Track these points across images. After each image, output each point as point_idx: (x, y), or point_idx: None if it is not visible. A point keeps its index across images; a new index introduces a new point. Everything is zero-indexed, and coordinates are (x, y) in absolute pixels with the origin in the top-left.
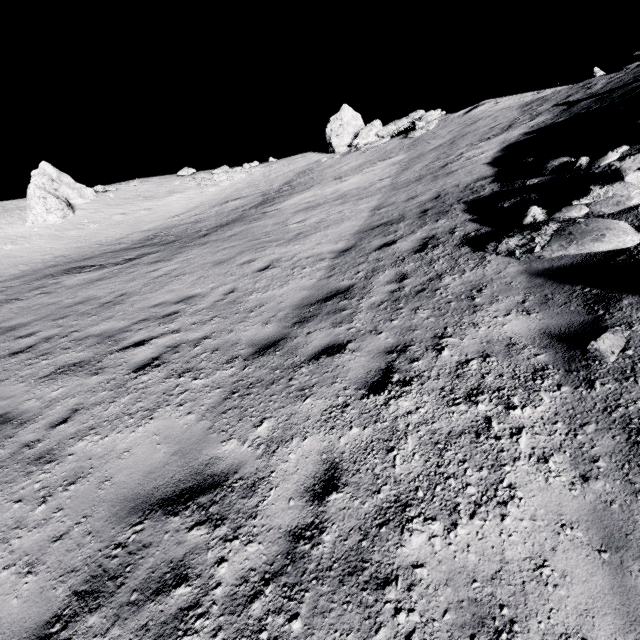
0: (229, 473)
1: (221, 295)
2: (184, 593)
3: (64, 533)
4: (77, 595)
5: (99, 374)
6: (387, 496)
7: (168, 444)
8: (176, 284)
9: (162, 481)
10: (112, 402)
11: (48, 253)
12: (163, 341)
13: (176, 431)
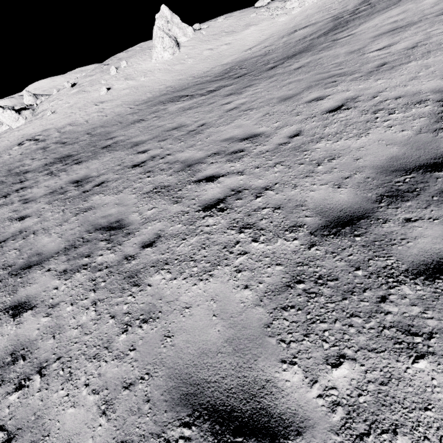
0: (290, 427)
1: (285, 137)
2: None
3: (132, 383)
4: None
5: (178, 203)
6: None
7: (223, 321)
8: (244, 119)
9: (213, 376)
10: (183, 239)
11: (162, 84)
12: (228, 182)
13: (232, 307)
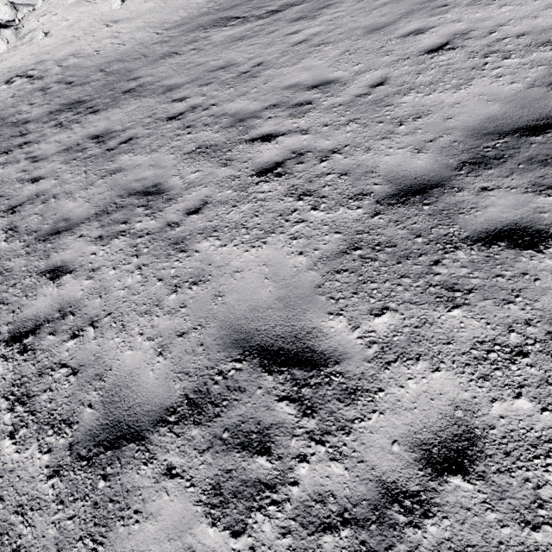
0: (329, 359)
1: (366, 86)
2: (264, 466)
3: (185, 332)
4: (187, 400)
5: (227, 166)
6: (549, 545)
7: (275, 283)
8: (315, 58)
9: (263, 326)
10: (234, 206)
11: None
12: (289, 142)
13: (285, 271)
